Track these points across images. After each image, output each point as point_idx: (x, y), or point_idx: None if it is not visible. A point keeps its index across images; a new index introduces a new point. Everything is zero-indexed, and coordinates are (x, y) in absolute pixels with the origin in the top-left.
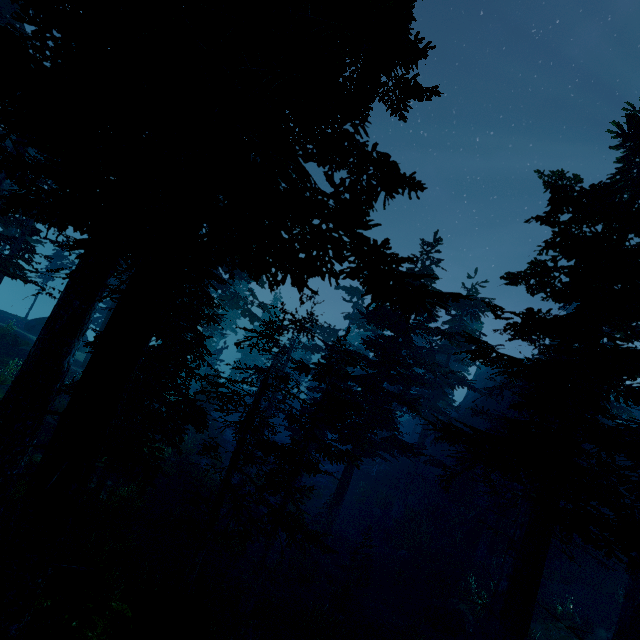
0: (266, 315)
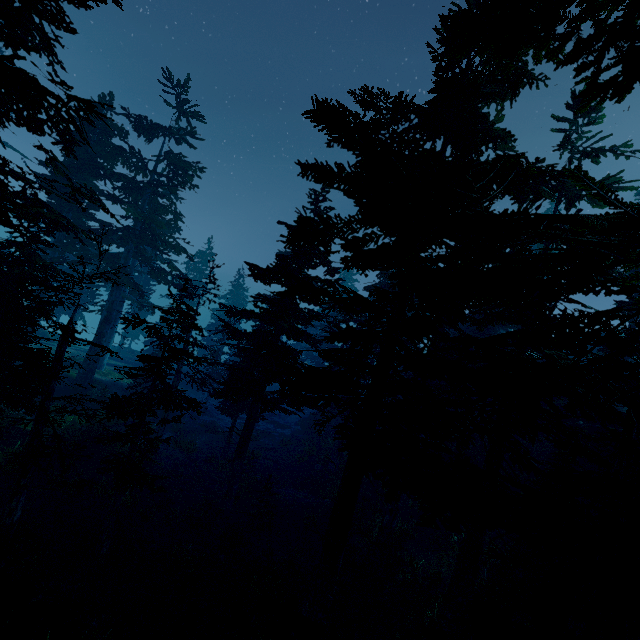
0: (231, 292)
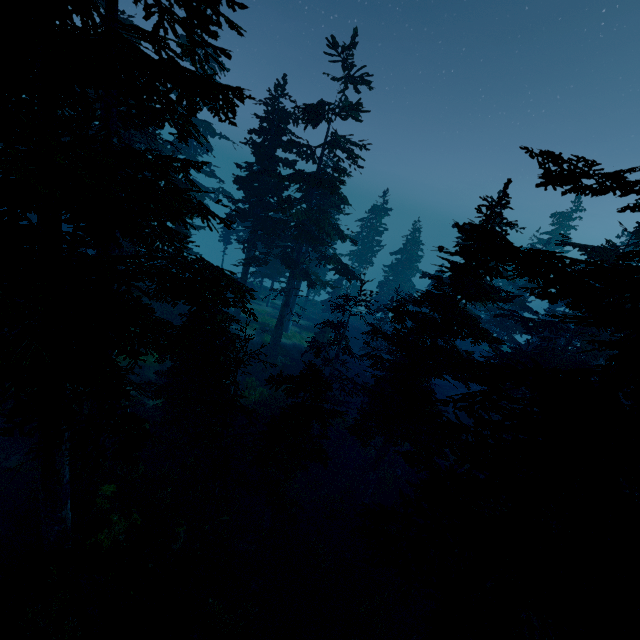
0: (404, 247)
